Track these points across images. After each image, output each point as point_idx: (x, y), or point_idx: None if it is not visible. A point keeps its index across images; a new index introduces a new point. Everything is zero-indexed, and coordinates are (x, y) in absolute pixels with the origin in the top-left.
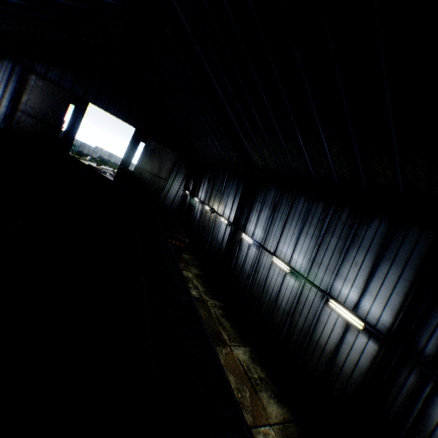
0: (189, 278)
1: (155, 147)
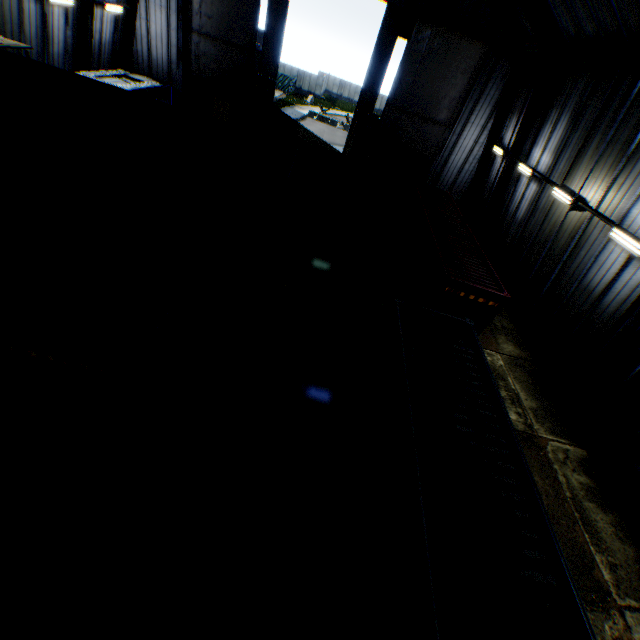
0: (498, 370)
1: (428, 45)
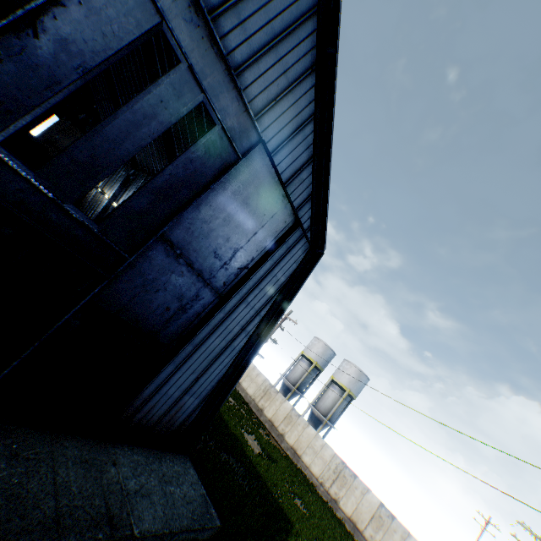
0: None
1: (69, 126)
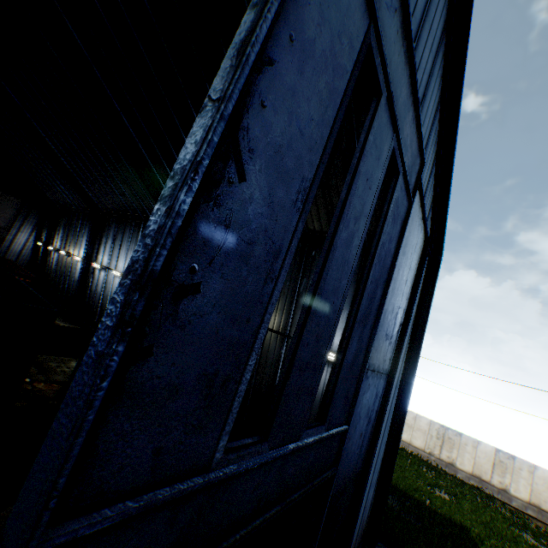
0: None
1: None
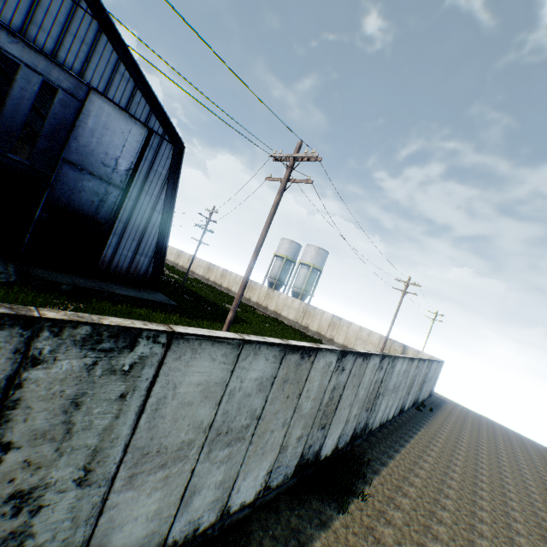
0: None
1: None
